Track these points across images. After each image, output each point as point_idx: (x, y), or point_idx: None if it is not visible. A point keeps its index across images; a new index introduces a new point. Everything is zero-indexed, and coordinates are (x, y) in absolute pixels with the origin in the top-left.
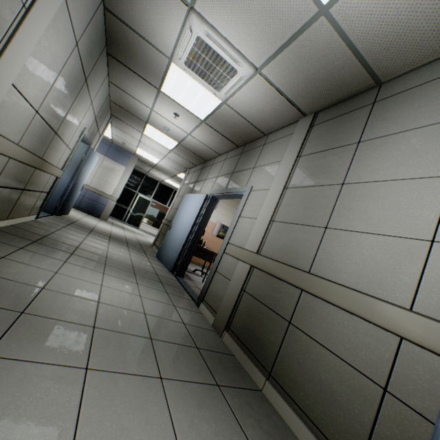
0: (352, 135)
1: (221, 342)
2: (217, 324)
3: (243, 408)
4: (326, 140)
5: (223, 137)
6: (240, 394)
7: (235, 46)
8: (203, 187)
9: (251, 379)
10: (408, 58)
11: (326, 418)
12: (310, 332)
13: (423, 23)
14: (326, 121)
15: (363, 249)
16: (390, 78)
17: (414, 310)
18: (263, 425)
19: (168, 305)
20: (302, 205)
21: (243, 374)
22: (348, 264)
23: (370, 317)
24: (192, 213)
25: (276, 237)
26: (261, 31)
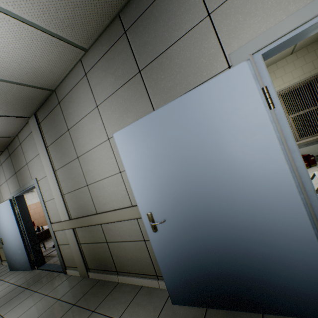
0: (63, 126)
1: (90, 280)
2: (82, 273)
3: (111, 305)
4: (53, 132)
5: None
6: (108, 299)
7: None
8: (3, 193)
9: (113, 282)
10: (53, 78)
11: (141, 267)
12: (115, 240)
13: (40, 64)
14: (45, 118)
15: (106, 188)
16: (56, 87)
17: (133, 204)
18: (122, 300)
19: (41, 300)
20: (70, 178)
21: (108, 285)
22: (106, 198)
23: (124, 218)
24: (10, 219)
25: (72, 203)
26: None
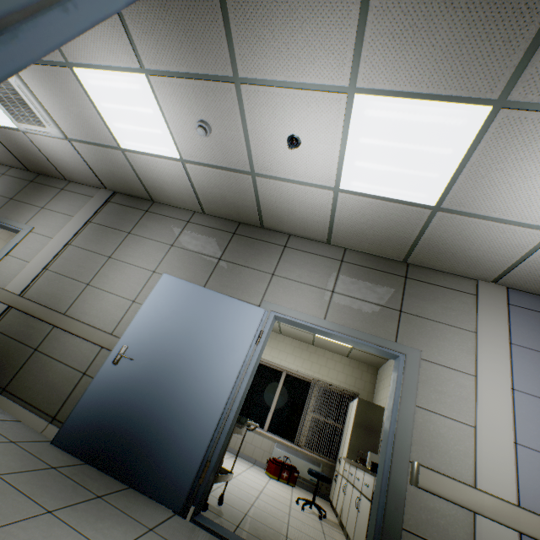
0: (129, 225)
1: None
2: None
3: None
4: (114, 220)
5: (8, 152)
6: None
7: (49, 112)
8: None
9: None
10: (165, 198)
11: (45, 400)
12: (51, 353)
13: (169, 190)
14: (120, 204)
15: (104, 302)
16: (158, 202)
17: (114, 334)
18: None
19: None
20: (78, 263)
21: None
22: (93, 310)
23: (91, 339)
24: None
25: (45, 284)
26: (77, 124)
